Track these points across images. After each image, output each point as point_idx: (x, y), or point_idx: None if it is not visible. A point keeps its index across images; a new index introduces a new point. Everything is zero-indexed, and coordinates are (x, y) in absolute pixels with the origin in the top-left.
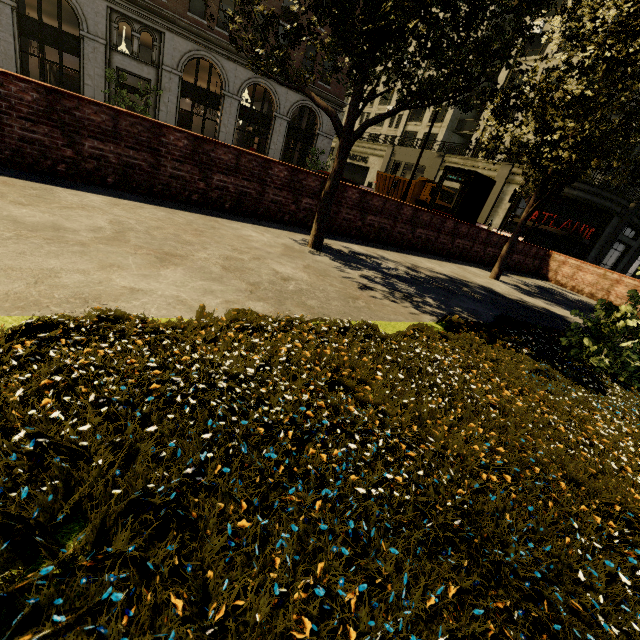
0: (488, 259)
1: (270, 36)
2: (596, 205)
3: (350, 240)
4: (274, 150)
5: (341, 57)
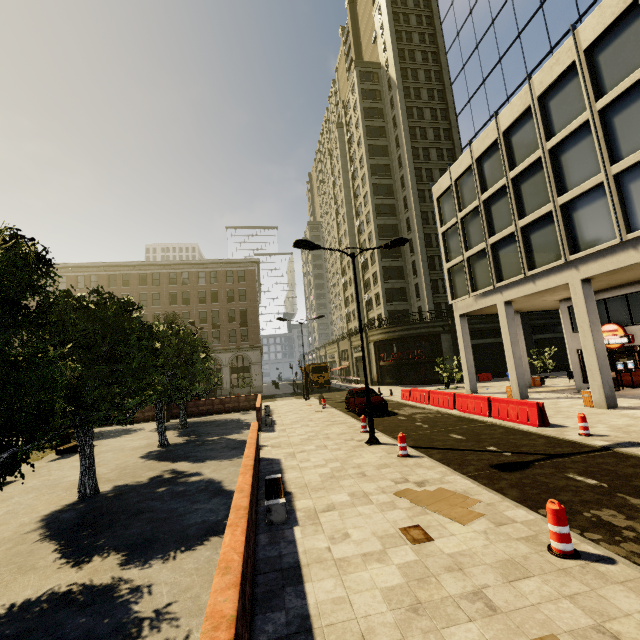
0: (205, 412)
1: (209, 337)
2: (415, 335)
3: (108, 426)
4: (226, 383)
5: (250, 327)
